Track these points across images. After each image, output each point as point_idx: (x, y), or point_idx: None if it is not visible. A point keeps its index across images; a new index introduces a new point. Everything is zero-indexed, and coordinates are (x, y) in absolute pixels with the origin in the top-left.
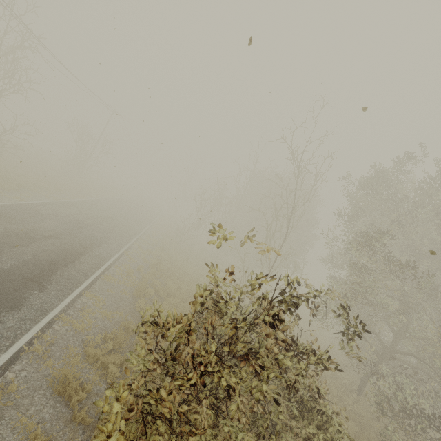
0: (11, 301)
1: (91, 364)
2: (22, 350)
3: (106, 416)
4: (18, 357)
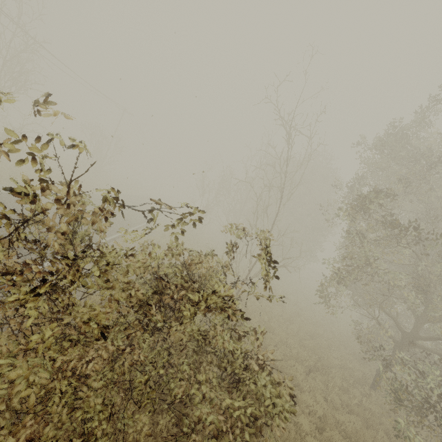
0: None
1: None
2: None
3: None
4: None
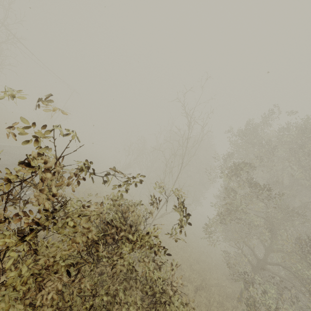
0: None
1: None
2: None
3: None
4: None
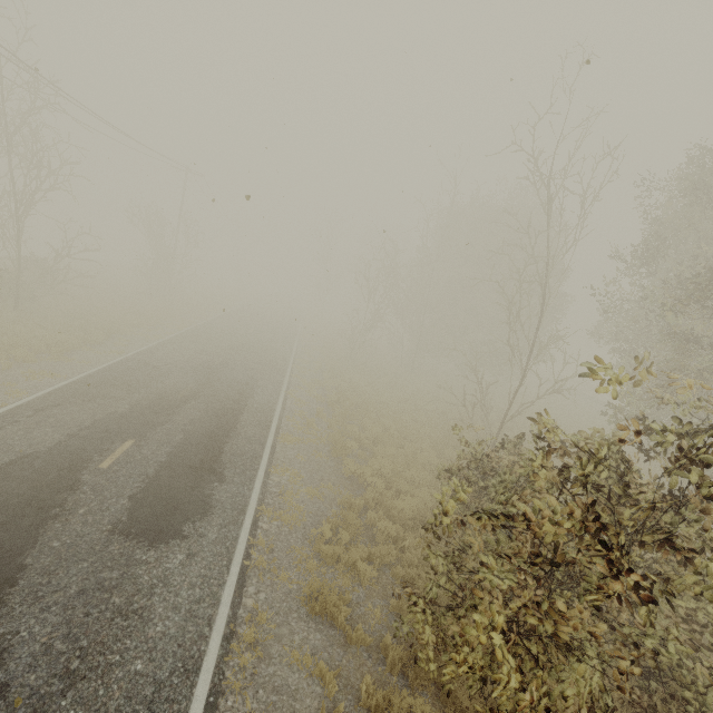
0: (196, 505)
1: (331, 566)
2: (244, 566)
3: (419, 638)
4: (245, 577)
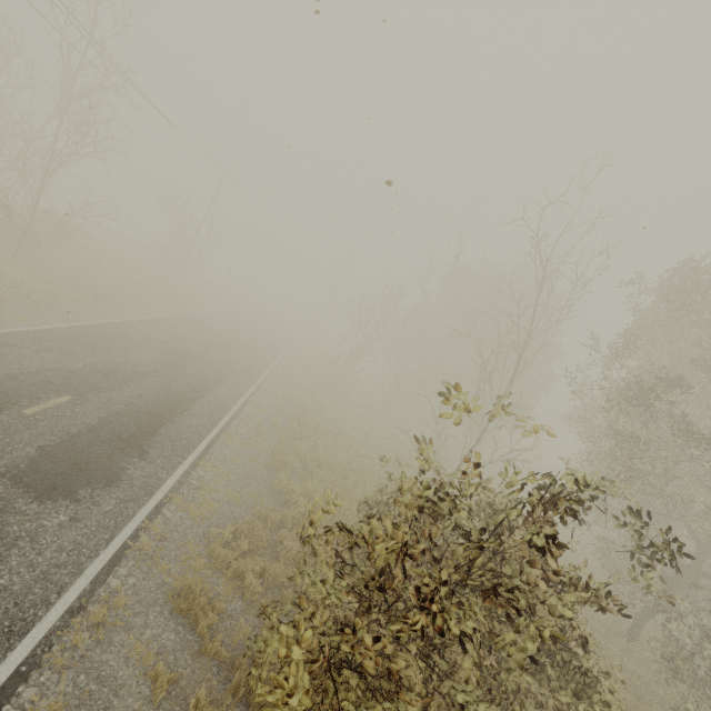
0: (105, 473)
1: (219, 571)
2: (126, 546)
3: (259, 655)
4: (123, 557)
